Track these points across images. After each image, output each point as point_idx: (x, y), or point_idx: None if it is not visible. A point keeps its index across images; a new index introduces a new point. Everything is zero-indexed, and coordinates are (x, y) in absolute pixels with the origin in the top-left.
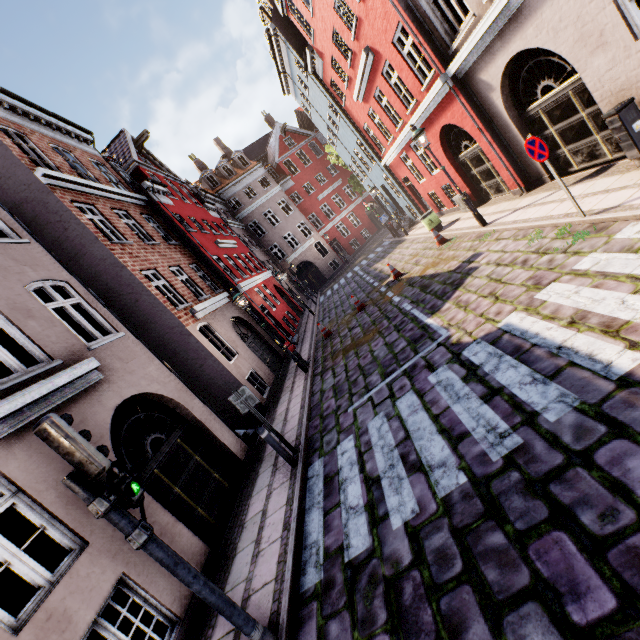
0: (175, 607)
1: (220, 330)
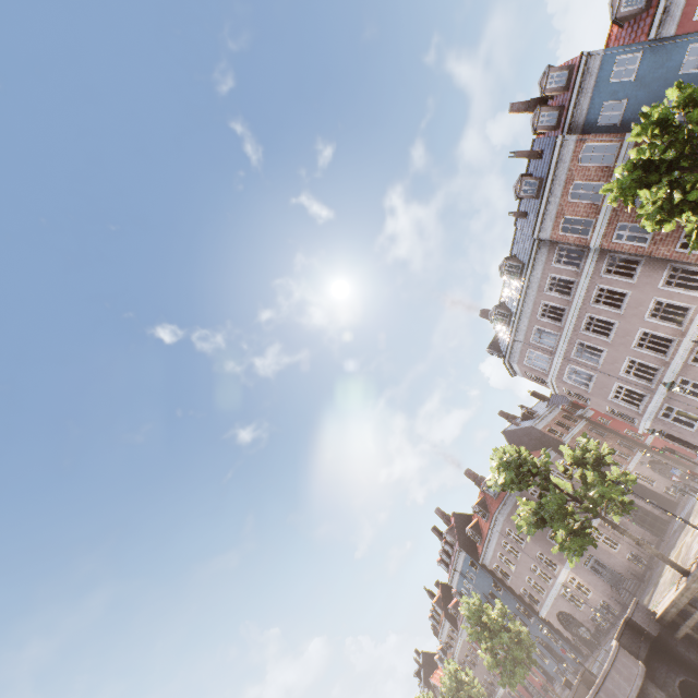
0: (652, 543)
1: (642, 472)
